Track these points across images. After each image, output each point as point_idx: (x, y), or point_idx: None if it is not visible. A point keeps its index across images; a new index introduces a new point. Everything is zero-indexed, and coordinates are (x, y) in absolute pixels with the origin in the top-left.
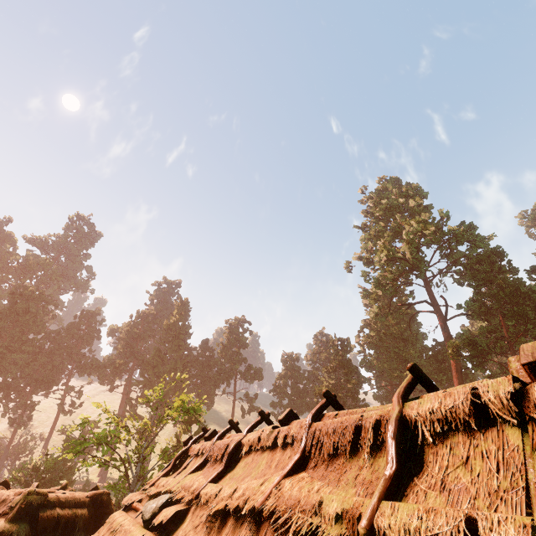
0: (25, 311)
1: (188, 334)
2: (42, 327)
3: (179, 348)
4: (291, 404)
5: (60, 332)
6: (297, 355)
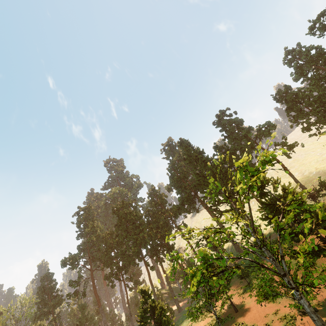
0: (124, 215)
1: (201, 152)
2: (138, 214)
3: (205, 163)
4: (323, 114)
5: (148, 209)
6: (286, 85)
